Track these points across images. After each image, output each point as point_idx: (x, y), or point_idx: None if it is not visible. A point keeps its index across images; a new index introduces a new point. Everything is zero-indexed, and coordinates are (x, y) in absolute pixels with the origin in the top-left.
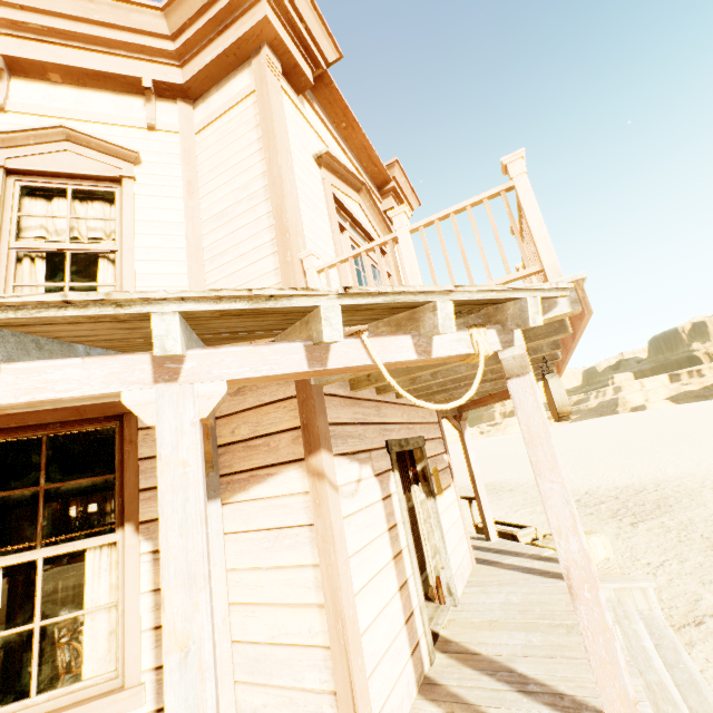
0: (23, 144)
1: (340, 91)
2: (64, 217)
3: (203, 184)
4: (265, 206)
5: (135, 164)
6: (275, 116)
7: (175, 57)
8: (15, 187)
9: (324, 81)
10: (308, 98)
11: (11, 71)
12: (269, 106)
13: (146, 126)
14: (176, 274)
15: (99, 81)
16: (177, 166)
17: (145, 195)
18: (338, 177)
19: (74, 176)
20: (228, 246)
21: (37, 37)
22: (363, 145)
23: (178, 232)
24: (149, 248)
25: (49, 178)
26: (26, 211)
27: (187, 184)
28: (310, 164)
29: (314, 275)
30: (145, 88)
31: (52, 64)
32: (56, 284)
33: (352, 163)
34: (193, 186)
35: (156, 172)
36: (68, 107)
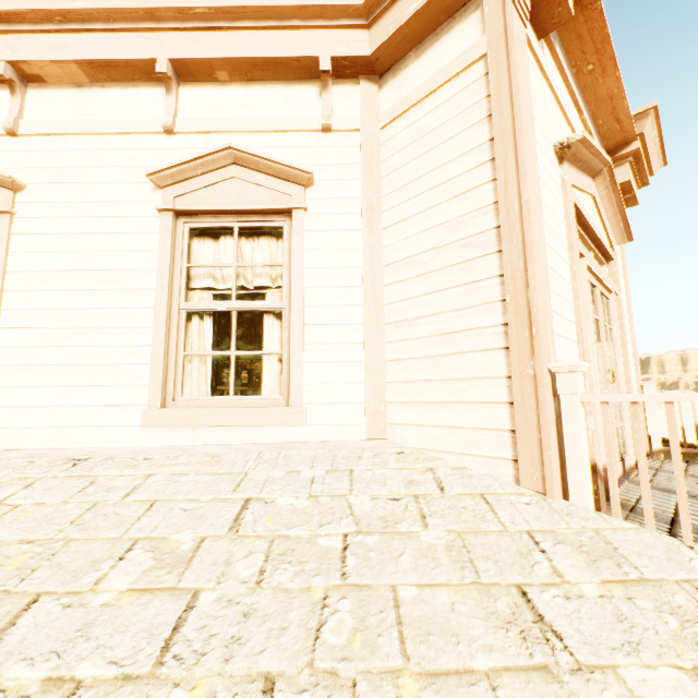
0: (191, 175)
1: (604, 13)
2: (230, 266)
3: (387, 208)
4: (490, 264)
5: (306, 186)
6: (521, 101)
7: (362, 13)
8: (184, 231)
9: (583, 1)
10: (549, 38)
11: (179, 77)
12: (512, 84)
13: (320, 127)
14: (349, 344)
15: (269, 71)
16: (355, 182)
17: (316, 230)
18: (577, 167)
19: (240, 212)
20: (422, 313)
21: (203, 24)
22: (610, 93)
23: (354, 281)
24: (320, 307)
25: (216, 216)
26: (194, 254)
27: (367, 209)
28: (550, 163)
29: (578, 409)
30: (322, 72)
31: (219, 59)
32: (222, 353)
33: (585, 125)
34: (374, 212)
35: (330, 194)
36: (235, 114)
